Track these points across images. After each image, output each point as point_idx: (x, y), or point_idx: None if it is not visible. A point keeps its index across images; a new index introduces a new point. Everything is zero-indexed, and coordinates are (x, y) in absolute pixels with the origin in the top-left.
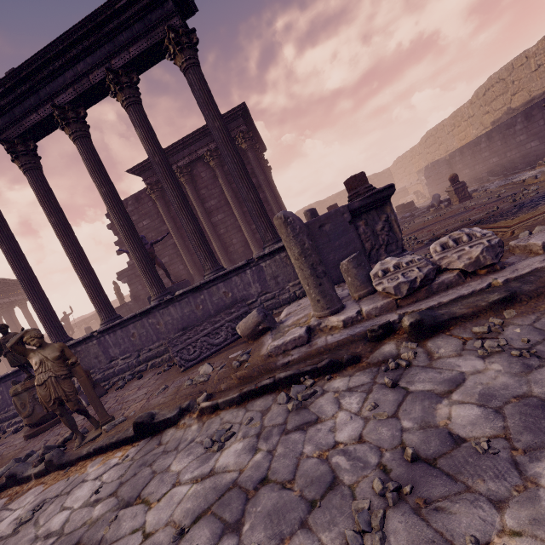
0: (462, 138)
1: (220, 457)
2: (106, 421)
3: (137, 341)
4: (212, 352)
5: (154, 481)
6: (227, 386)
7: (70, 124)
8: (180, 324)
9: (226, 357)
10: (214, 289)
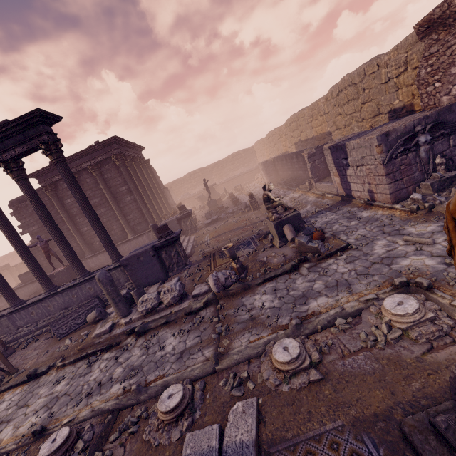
0: (284, 145)
1: (57, 387)
2: (14, 372)
3: (35, 316)
4: (76, 328)
5: (32, 398)
6: (73, 353)
7: None
8: (63, 305)
9: (80, 334)
10: (83, 286)
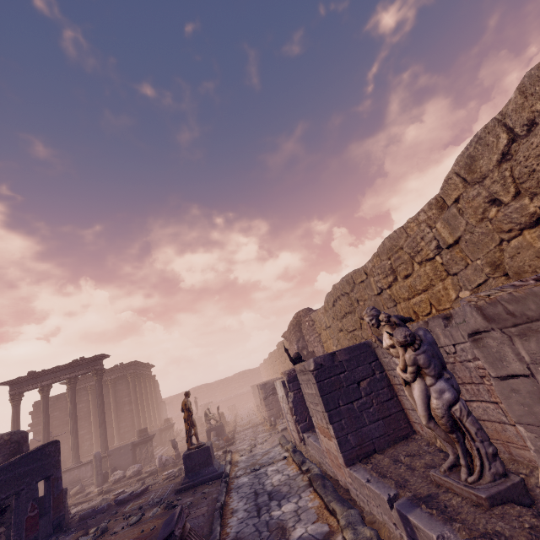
0: (271, 373)
1: None
2: None
3: None
4: None
5: None
6: None
7: (44, 392)
8: None
9: None
10: (72, 472)
